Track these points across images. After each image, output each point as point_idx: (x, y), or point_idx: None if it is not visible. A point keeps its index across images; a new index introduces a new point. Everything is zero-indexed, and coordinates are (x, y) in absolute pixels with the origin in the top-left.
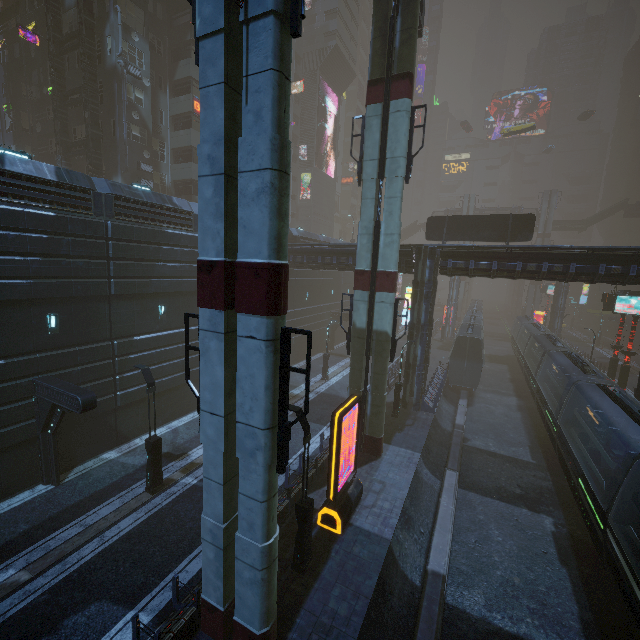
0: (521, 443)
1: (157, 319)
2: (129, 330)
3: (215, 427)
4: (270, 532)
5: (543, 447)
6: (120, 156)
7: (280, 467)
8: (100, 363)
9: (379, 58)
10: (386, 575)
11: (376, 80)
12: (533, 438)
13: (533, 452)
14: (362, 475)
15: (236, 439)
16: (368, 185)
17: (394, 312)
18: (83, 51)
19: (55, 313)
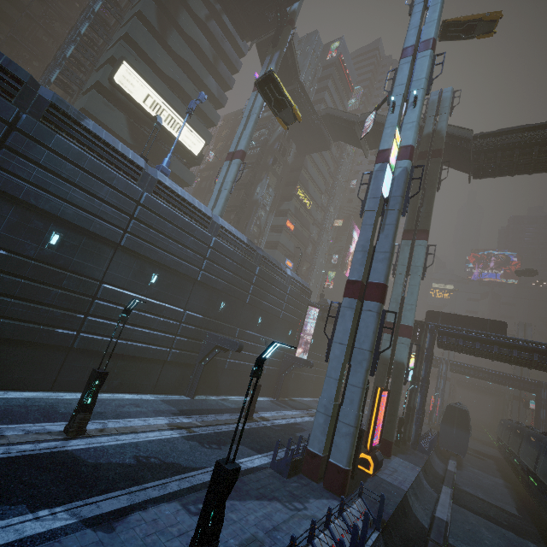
0: (508, 503)
1: (256, 325)
2: (244, 325)
3: (341, 350)
4: (360, 408)
5: (529, 512)
6: None
7: (372, 372)
8: (229, 337)
9: (411, 221)
10: (405, 505)
11: (408, 230)
12: (519, 505)
13: (519, 511)
14: None
15: (352, 355)
16: (399, 277)
17: (409, 351)
18: (246, 191)
19: (225, 302)
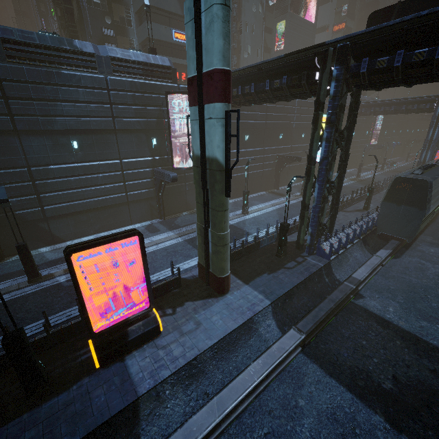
0: None
1: (71, 153)
2: (45, 160)
3: None
4: None
5: None
6: (86, 24)
7: None
8: (21, 184)
9: None
10: (104, 435)
11: None
12: None
13: None
14: (187, 310)
15: None
16: None
17: (225, 131)
18: None
19: None
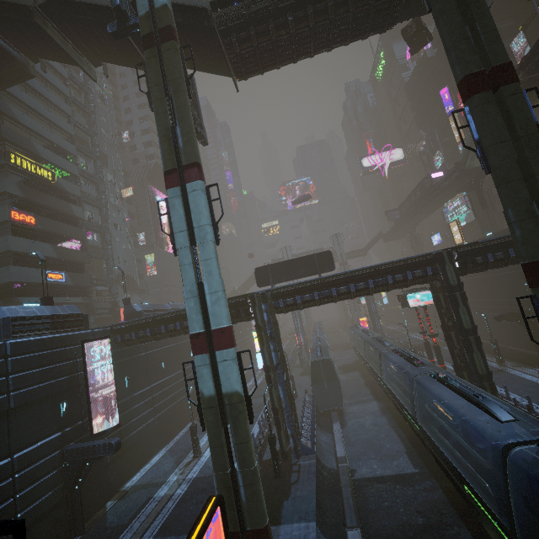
0: (398, 452)
1: None
2: None
3: None
4: None
5: (416, 448)
6: None
7: None
8: None
9: (169, 155)
10: None
11: (170, 170)
12: (405, 441)
13: (412, 458)
14: None
15: None
16: (183, 253)
17: (239, 367)
18: None
19: None
